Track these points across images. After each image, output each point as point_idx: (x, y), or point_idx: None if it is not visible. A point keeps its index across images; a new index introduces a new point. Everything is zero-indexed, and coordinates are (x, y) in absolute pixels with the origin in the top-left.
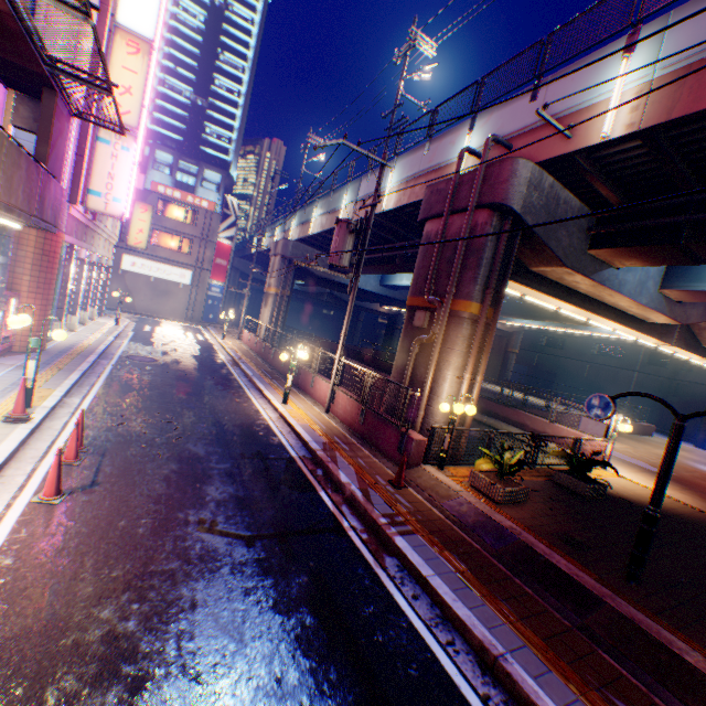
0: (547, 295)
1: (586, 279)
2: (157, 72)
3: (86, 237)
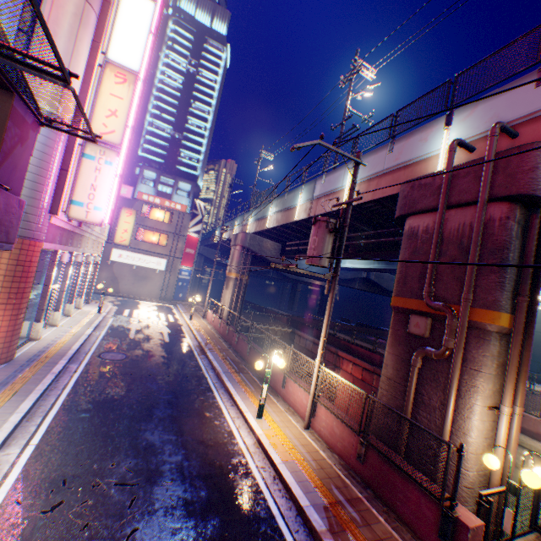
0: None
1: None
2: (147, 117)
3: (72, 241)
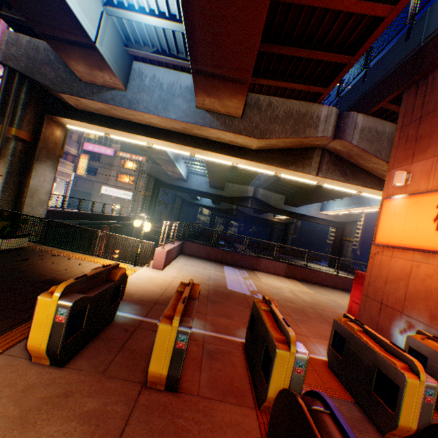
0: (103, 126)
1: (90, 101)
2: None
3: None
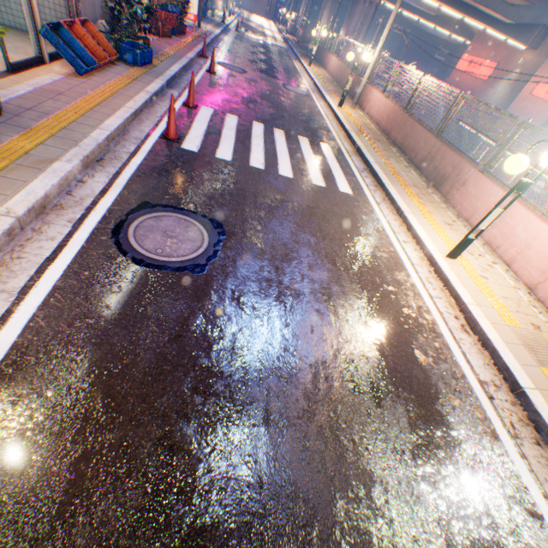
0: None
1: None
2: None
3: None
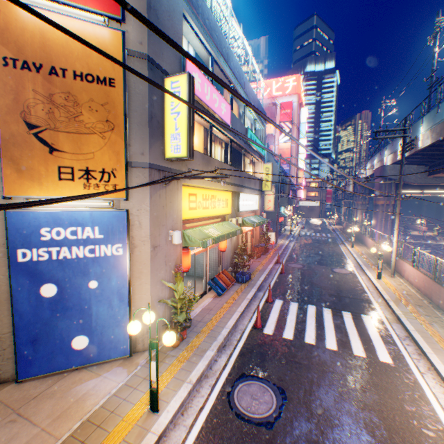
0: None
1: None
2: None
3: None
